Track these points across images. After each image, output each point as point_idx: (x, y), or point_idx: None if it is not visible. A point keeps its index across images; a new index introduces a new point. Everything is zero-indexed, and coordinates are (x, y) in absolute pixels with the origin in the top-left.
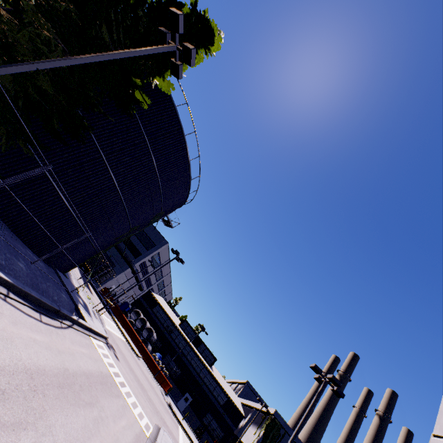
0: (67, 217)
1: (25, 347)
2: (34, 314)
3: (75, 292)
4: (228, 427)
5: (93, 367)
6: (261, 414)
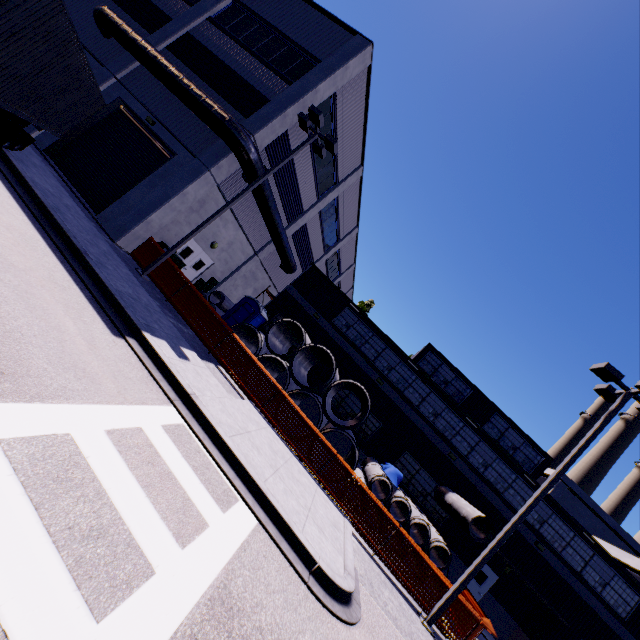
0: None
1: None
2: None
3: None
4: None
5: None
6: None
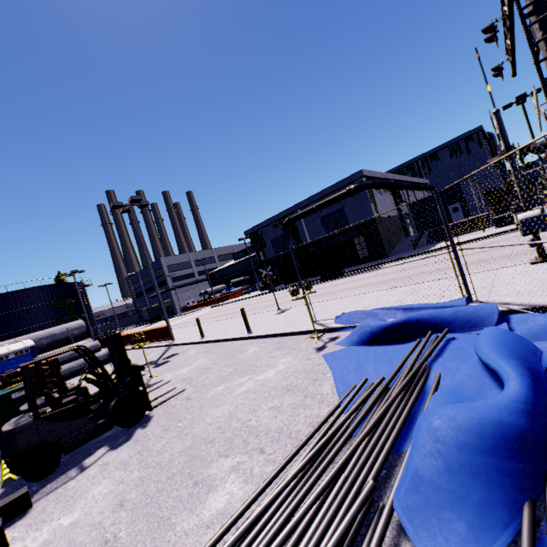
0: None
1: None
2: None
3: None
4: None
5: None
6: None
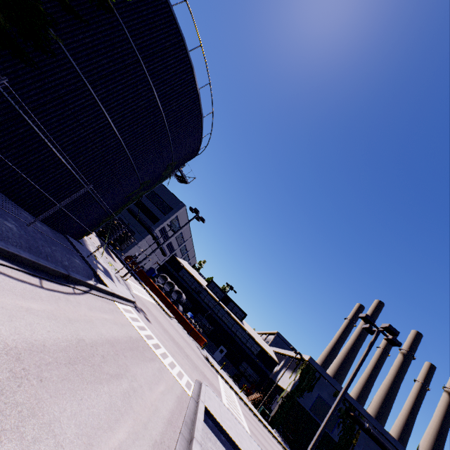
0: (61, 169)
1: (10, 320)
2: (29, 279)
3: (93, 258)
4: (263, 372)
5: (120, 333)
6: (294, 360)
